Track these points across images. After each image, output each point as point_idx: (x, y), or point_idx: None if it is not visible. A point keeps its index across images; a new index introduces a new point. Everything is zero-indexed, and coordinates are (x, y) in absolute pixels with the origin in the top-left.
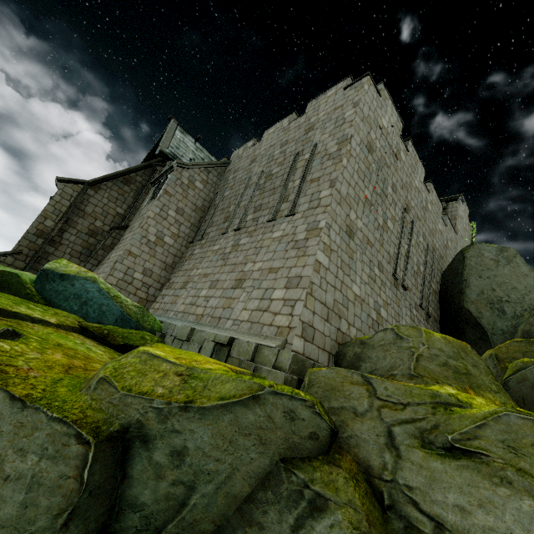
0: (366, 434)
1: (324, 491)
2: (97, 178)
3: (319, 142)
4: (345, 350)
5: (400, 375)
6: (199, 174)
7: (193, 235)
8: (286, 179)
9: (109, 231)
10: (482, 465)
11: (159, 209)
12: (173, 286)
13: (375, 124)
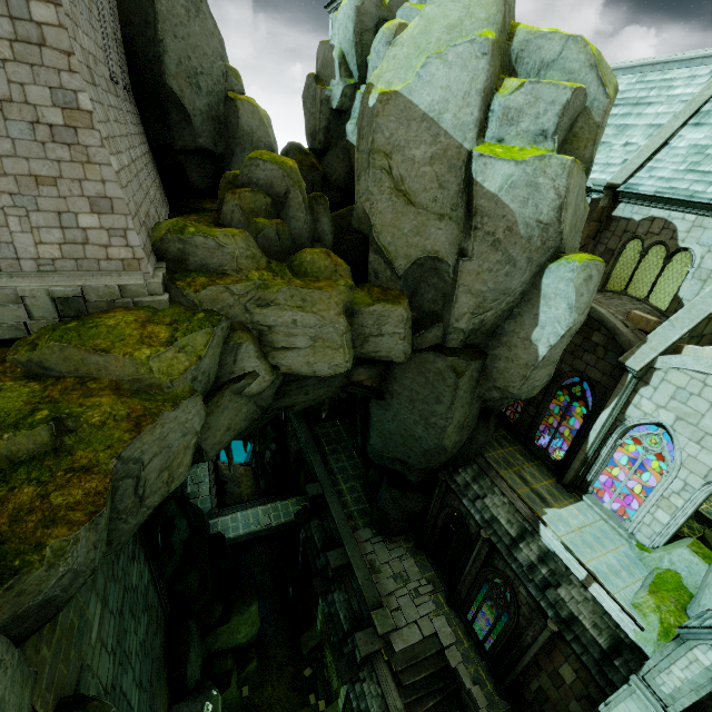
0: (238, 312)
1: (241, 341)
2: None
3: None
4: (167, 247)
5: (231, 271)
6: None
7: None
8: None
9: None
10: (279, 307)
11: None
12: None
13: None
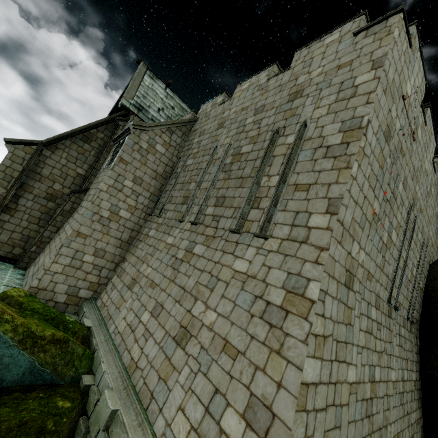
0: None
1: None
2: (51, 138)
3: (311, 120)
4: None
5: None
6: (161, 136)
7: (153, 206)
8: (259, 169)
9: (69, 194)
10: None
11: (113, 179)
12: (122, 277)
13: (398, 94)
